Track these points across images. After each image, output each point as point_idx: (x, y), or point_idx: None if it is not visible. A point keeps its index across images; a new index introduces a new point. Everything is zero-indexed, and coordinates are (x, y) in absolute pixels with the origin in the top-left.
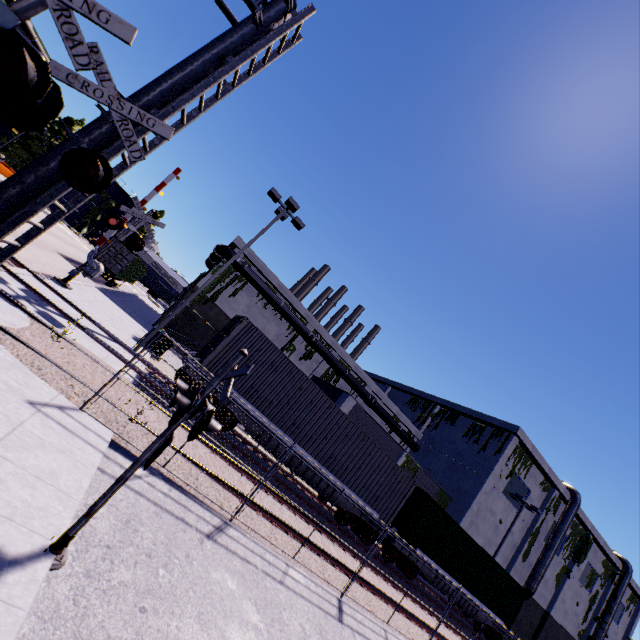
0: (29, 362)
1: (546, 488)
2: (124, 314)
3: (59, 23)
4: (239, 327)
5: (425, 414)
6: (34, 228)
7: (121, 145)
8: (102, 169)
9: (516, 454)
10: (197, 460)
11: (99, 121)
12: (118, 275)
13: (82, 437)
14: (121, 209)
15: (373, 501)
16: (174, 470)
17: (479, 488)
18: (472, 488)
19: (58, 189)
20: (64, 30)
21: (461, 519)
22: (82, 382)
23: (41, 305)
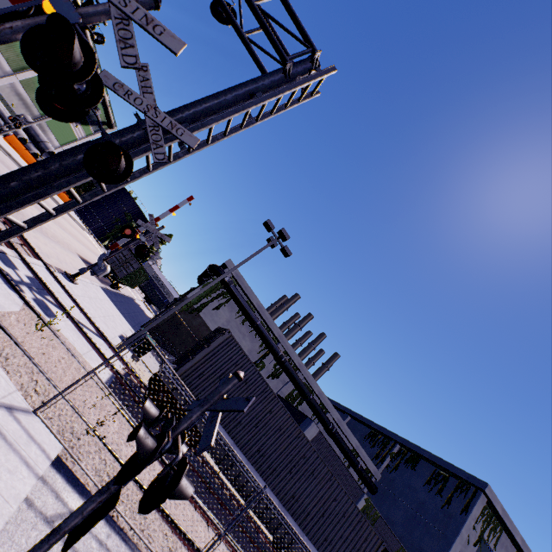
0: None
1: None
2: (118, 313)
3: (117, 28)
4: (220, 339)
5: (384, 452)
6: (46, 213)
7: (148, 148)
8: (124, 163)
9: (484, 516)
10: None
11: (133, 127)
12: (122, 279)
13: (20, 452)
14: (137, 222)
15: None
16: (120, 505)
17: None
18: (437, 551)
19: (77, 177)
20: (120, 34)
21: None
22: (49, 378)
23: (41, 293)
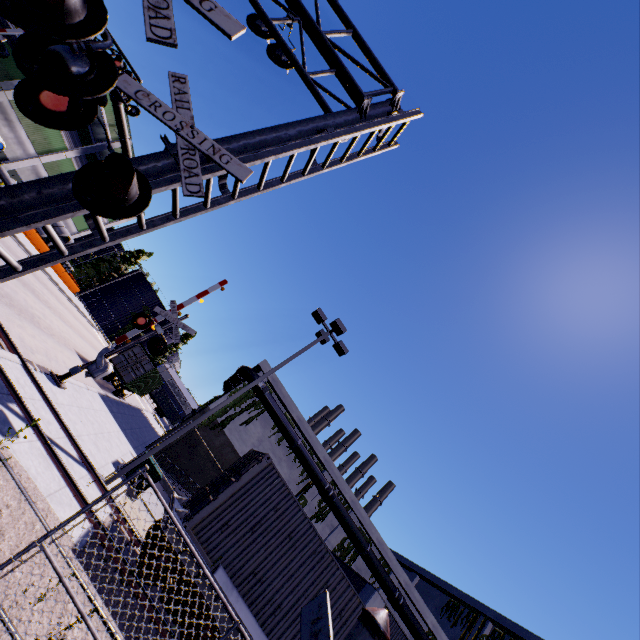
0: None
1: None
2: (117, 429)
3: None
4: (255, 468)
5: (472, 634)
6: (6, 267)
7: (176, 178)
8: (137, 189)
9: None
10: None
11: (158, 154)
12: (129, 384)
13: None
14: (155, 309)
15: None
16: None
17: None
18: None
19: (61, 208)
20: (150, 1)
21: None
22: None
23: (2, 399)
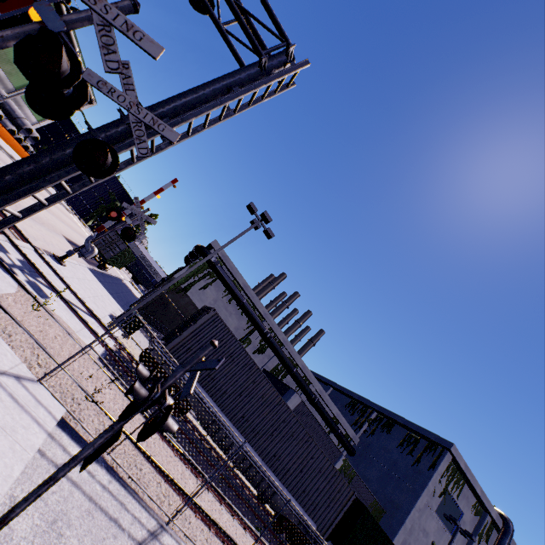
0: (1, 327)
1: (478, 512)
2: (107, 293)
3: (99, 35)
4: (206, 316)
5: (363, 419)
6: (38, 203)
7: (132, 142)
8: (110, 158)
9: (449, 471)
10: (144, 447)
11: (117, 122)
12: (109, 260)
13: (31, 412)
14: (123, 205)
15: (311, 509)
16: (119, 458)
17: (413, 504)
18: (406, 503)
19: (67, 171)
20: (102, 40)
21: (394, 536)
22: (48, 352)
23: (33, 276)
